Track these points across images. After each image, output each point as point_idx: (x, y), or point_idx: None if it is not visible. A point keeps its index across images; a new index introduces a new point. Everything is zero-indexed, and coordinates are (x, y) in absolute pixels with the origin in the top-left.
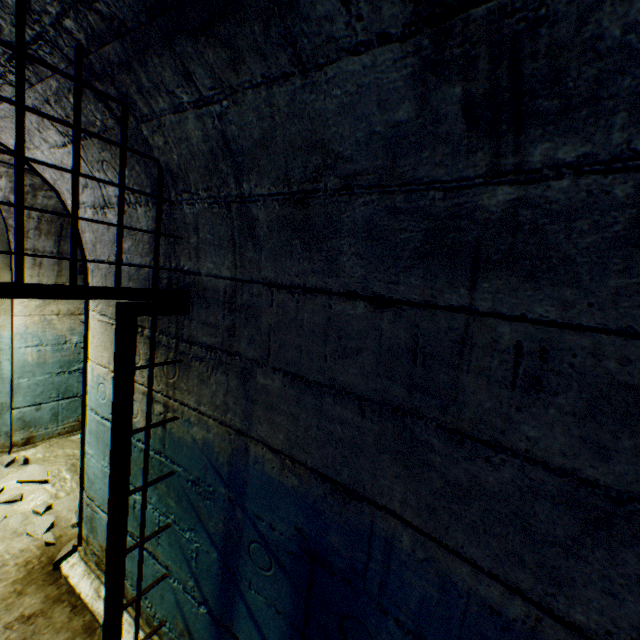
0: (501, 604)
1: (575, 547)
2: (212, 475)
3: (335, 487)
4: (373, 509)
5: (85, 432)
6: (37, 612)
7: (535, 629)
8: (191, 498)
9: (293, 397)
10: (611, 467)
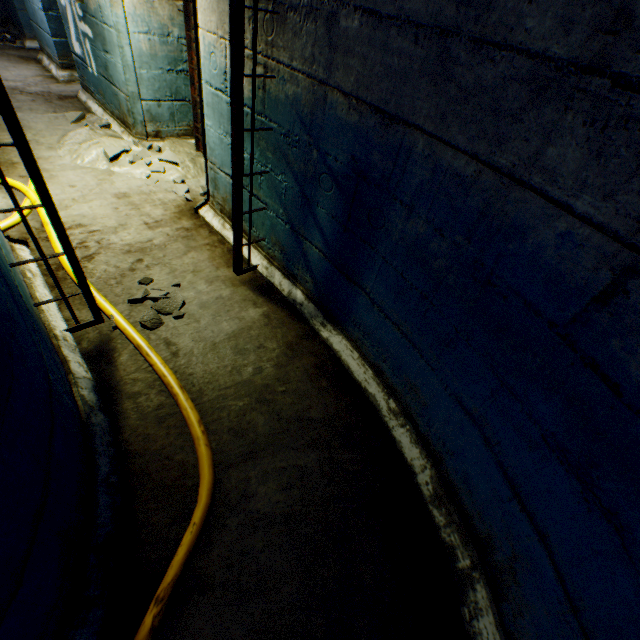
0: (463, 170)
1: (520, 115)
2: (298, 127)
3: (383, 117)
4: (405, 128)
5: (203, 108)
6: (191, 229)
7: (476, 179)
8: (283, 149)
9: (366, 37)
10: (568, 41)
